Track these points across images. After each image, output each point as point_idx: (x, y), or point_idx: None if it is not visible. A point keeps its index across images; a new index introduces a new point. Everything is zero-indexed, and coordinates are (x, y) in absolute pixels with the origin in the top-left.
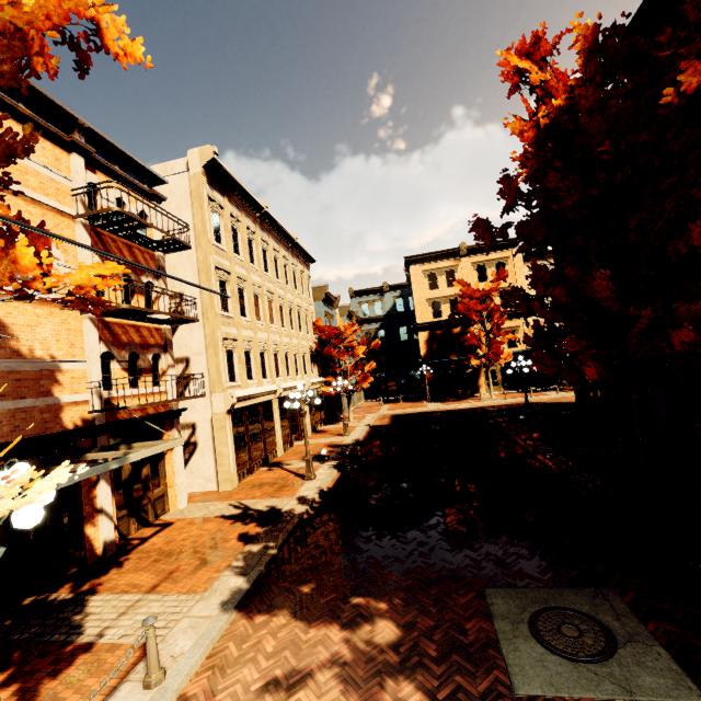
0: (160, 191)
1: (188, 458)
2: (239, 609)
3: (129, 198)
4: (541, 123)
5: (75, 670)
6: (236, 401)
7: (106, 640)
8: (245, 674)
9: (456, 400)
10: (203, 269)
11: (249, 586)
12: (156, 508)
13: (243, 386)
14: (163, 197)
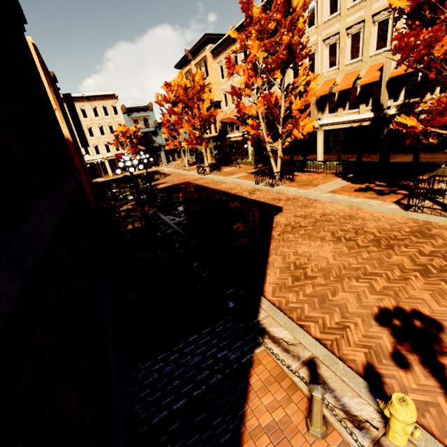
0: None
1: None
2: None
3: None
4: None
5: None
6: None
7: None
8: None
9: (190, 165)
10: None
11: None
12: None
13: None
14: None
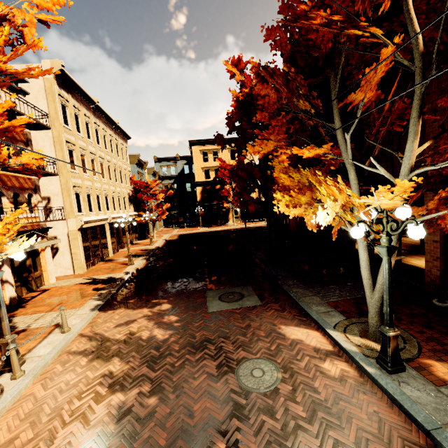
0: (20, 84)
1: (53, 257)
2: (100, 311)
3: (3, 92)
4: (240, 98)
5: (21, 337)
6: (83, 223)
7: (33, 327)
8: (107, 325)
9: (216, 226)
10: (57, 142)
11: (103, 303)
12: (36, 283)
13: (87, 215)
14: (27, 92)
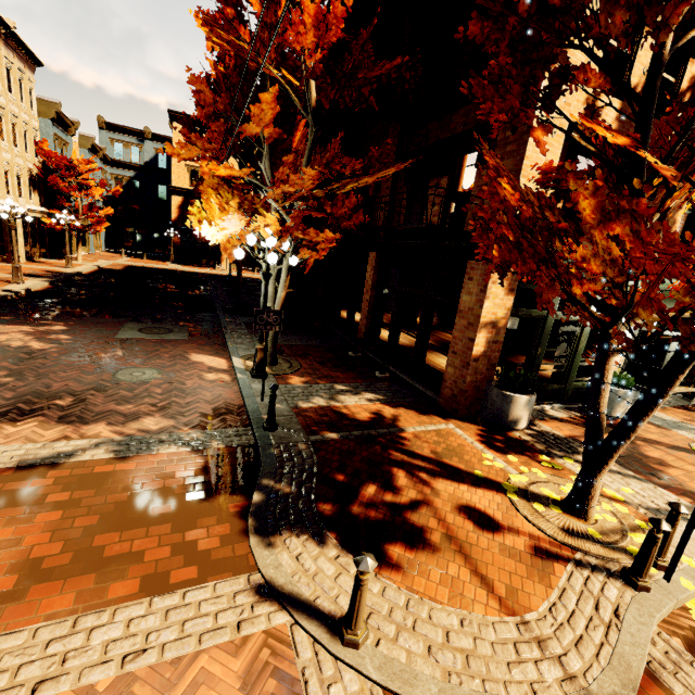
0: None
1: None
2: None
3: None
4: (213, 76)
5: None
6: None
7: None
8: None
9: (197, 266)
10: None
11: None
12: None
13: None
14: None
